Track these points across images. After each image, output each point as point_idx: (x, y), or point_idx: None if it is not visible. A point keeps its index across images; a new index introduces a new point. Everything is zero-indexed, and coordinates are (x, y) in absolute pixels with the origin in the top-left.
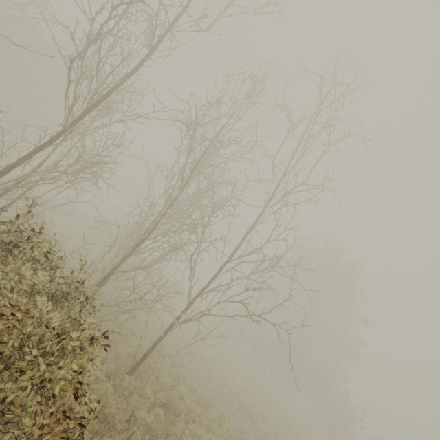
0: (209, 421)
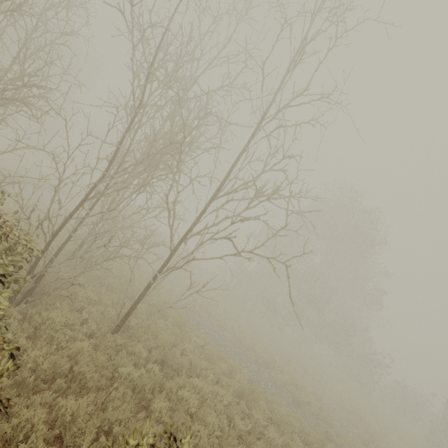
0: (217, 374)
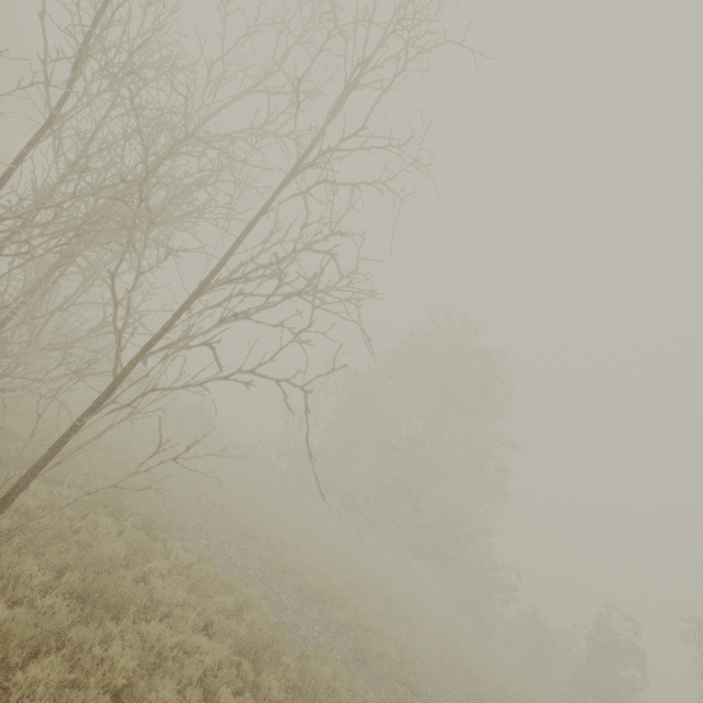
0: (208, 614)
